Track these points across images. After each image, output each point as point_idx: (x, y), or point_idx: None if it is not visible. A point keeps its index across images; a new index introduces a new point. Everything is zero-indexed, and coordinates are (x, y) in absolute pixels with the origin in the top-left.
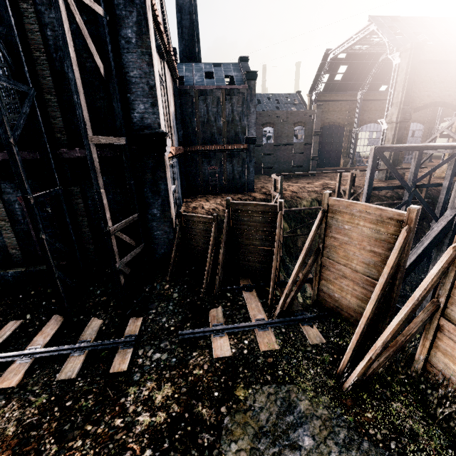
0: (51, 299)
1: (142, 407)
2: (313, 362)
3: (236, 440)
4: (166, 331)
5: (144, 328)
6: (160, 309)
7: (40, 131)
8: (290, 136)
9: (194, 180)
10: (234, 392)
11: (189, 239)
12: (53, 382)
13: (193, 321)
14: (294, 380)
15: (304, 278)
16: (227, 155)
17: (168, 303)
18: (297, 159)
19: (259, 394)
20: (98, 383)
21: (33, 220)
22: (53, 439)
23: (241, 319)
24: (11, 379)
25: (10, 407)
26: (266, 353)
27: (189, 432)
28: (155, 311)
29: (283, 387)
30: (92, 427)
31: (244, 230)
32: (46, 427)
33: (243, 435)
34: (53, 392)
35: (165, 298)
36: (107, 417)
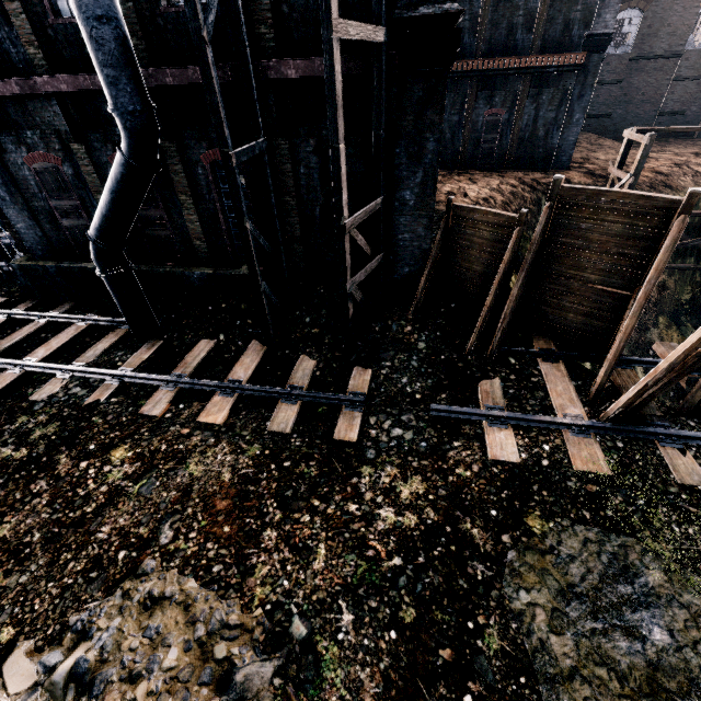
0: (247, 319)
1: (382, 498)
2: (681, 514)
3: (527, 588)
4: (408, 399)
5: (375, 387)
6: (398, 363)
7: (238, 18)
8: (680, 32)
9: (453, 139)
10: (523, 518)
11: (454, 253)
12: (264, 432)
13: (451, 393)
14: (637, 533)
15: (696, 364)
16: (532, 82)
17: (410, 355)
18: (677, 94)
19: (568, 535)
20: (320, 448)
21: (234, 196)
22: (275, 503)
23: (536, 407)
24: (216, 414)
25: (221, 448)
26: (583, 475)
27: (453, 554)
28: (390, 365)
29: (614, 538)
30: (320, 504)
31: (573, 248)
32: (265, 485)
33: (539, 586)
34: (266, 445)
35: (405, 347)
36: (337, 497)
